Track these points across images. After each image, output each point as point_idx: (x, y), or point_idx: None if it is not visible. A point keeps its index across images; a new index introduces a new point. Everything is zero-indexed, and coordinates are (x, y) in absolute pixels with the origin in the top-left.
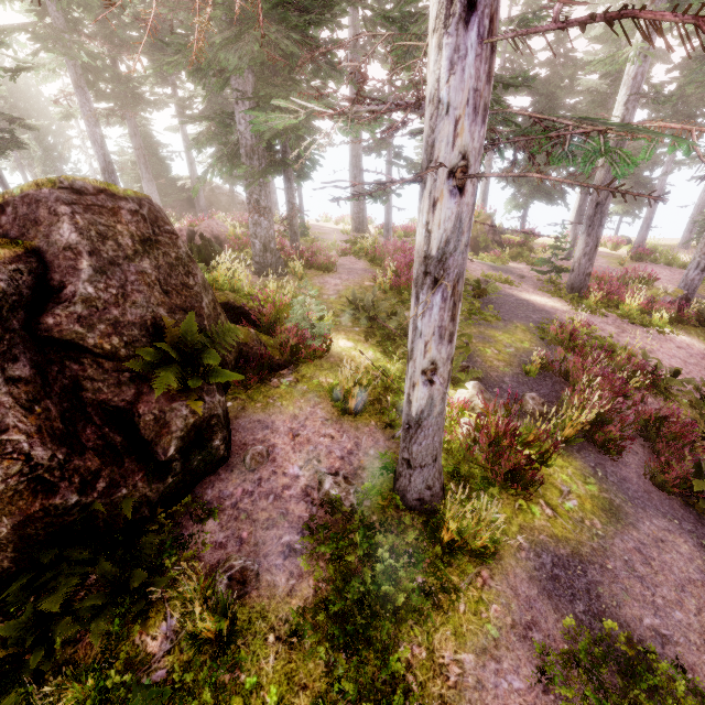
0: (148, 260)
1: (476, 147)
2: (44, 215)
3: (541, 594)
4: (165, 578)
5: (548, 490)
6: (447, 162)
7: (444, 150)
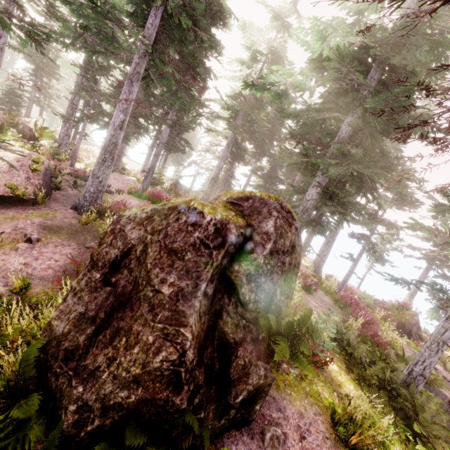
0: (289, 257)
1: None
2: (265, 211)
3: None
4: None
5: None
6: None
7: None
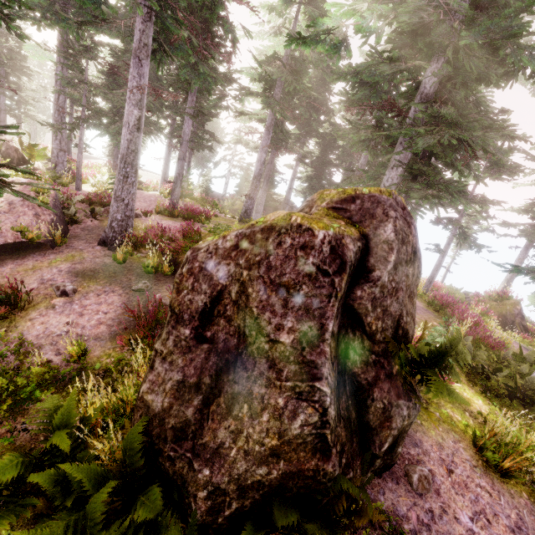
0: (412, 267)
1: None
2: (379, 213)
3: None
4: None
5: None
6: None
7: None
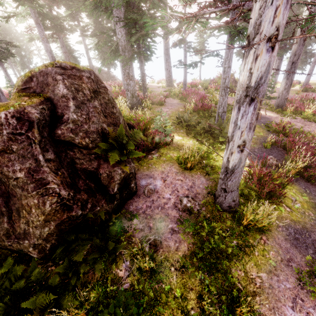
0: (96, 101)
1: (283, 23)
2: (50, 81)
3: (292, 246)
4: (122, 245)
5: (285, 200)
6: (267, 33)
7: (266, 26)
